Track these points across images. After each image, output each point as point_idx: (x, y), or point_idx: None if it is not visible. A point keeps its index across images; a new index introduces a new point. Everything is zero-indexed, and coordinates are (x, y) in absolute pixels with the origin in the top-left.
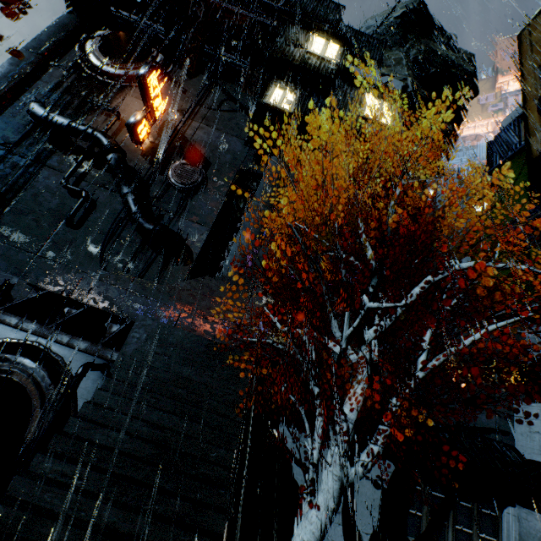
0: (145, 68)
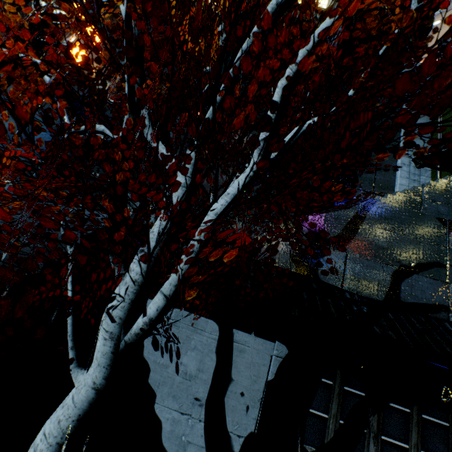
0: None
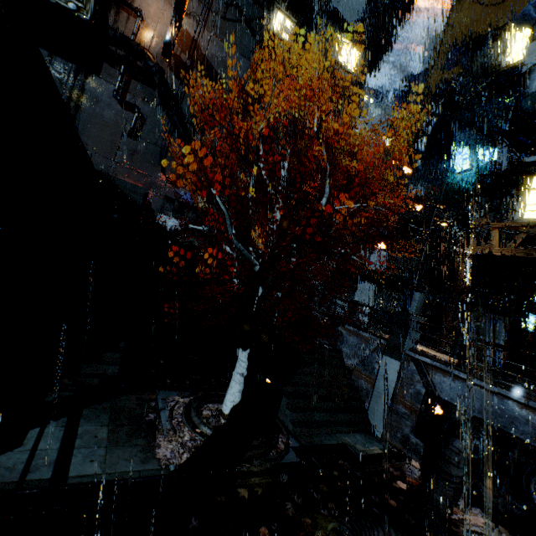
0: None
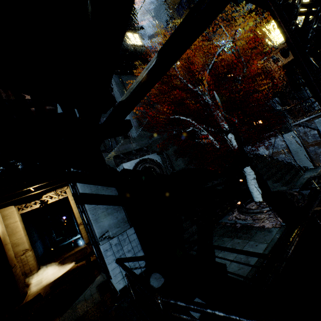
0: None
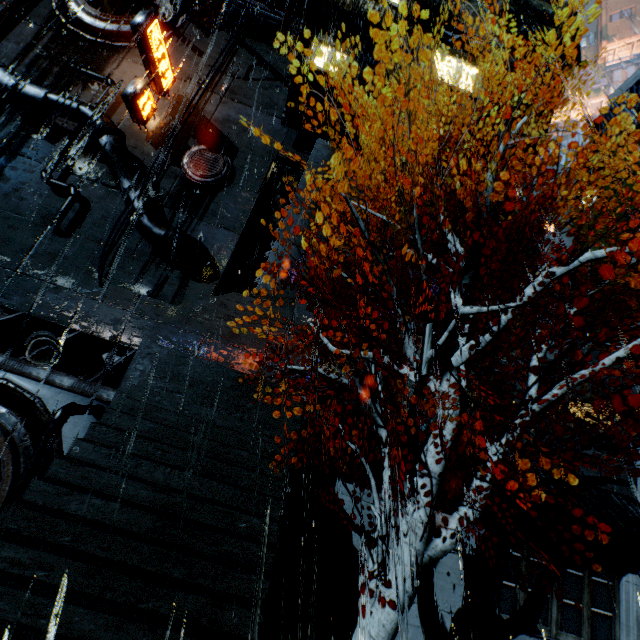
0: (143, 14)
